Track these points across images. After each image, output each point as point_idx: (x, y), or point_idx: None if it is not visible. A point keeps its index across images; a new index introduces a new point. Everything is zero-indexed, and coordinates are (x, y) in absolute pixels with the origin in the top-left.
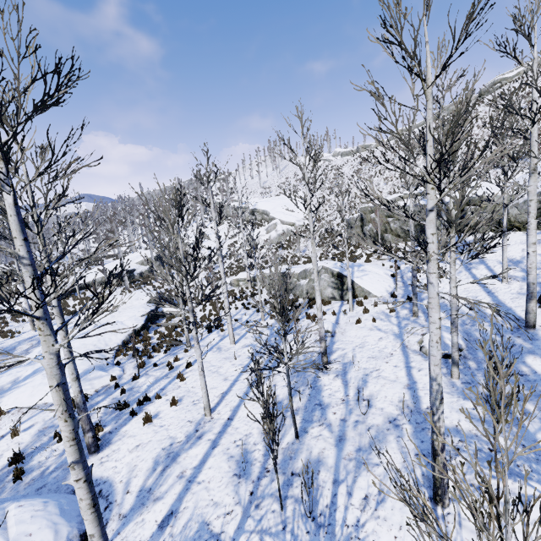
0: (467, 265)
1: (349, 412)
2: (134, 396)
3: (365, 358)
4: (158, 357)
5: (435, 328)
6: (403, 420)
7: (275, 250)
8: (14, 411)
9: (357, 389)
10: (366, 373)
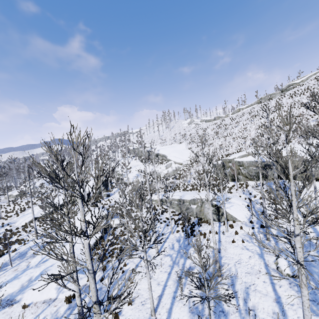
0: None
1: None
2: (104, 294)
3: (244, 273)
4: (113, 262)
5: (306, 299)
6: None
7: (171, 179)
8: (32, 305)
9: (243, 300)
10: (247, 286)
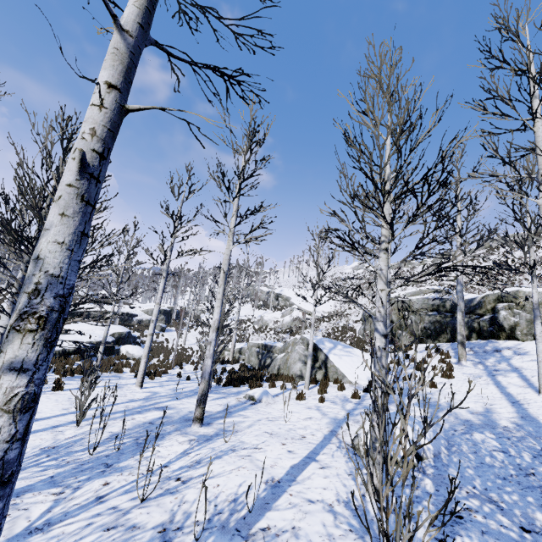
0: (491, 371)
1: (129, 489)
2: None
3: (259, 431)
4: (48, 377)
5: (91, 104)
6: (190, 535)
7: (282, 334)
8: None
9: (192, 462)
10: (236, 447)
